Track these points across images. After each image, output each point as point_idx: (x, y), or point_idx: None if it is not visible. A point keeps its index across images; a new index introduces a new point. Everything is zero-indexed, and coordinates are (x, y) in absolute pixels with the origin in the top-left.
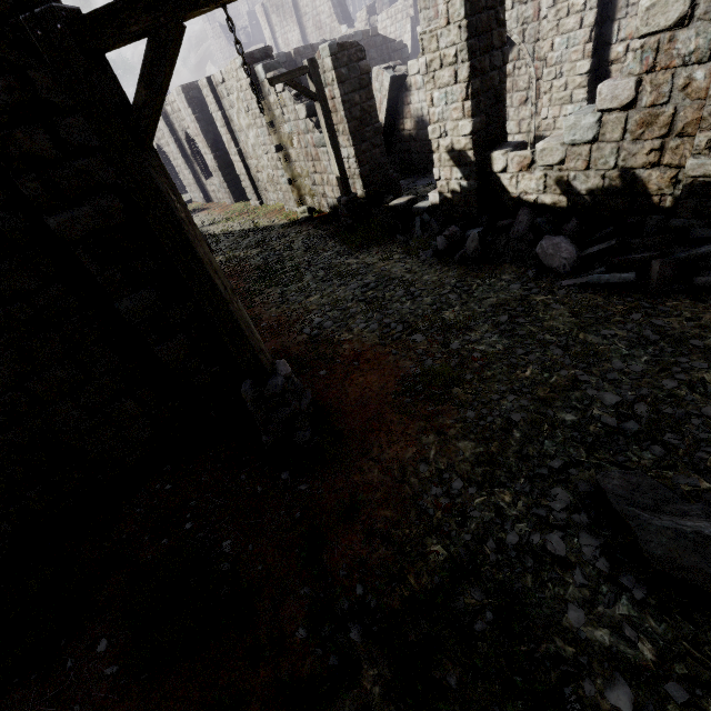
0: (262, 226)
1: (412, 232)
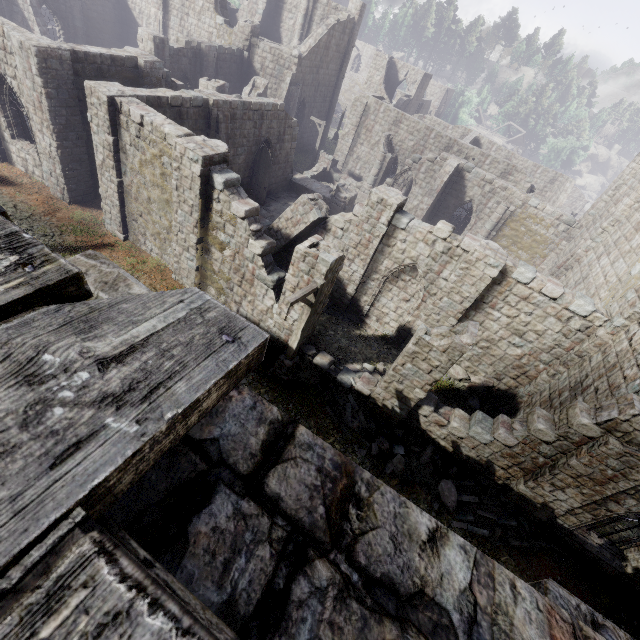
0: None
1: (340, 410)
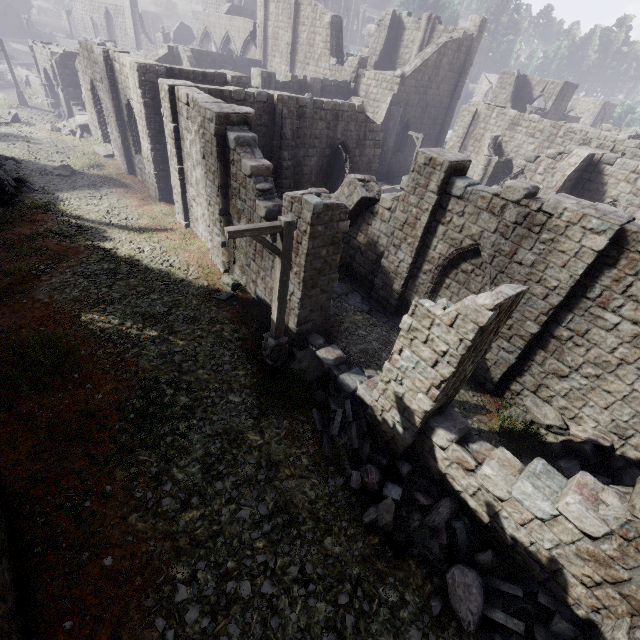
0: (176, 275)
1: (330, 417)
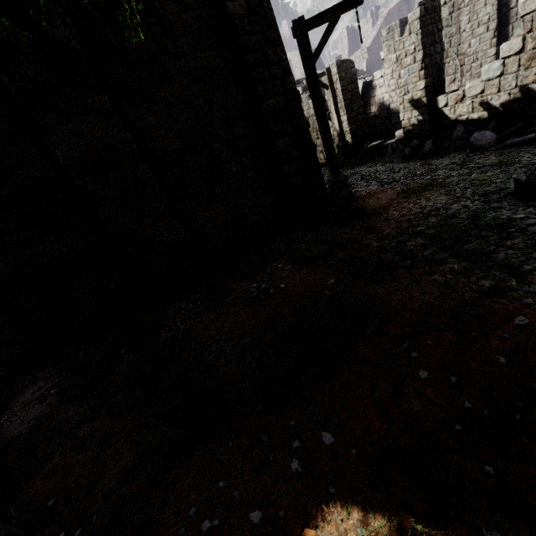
0: None
1: (386, 155)
